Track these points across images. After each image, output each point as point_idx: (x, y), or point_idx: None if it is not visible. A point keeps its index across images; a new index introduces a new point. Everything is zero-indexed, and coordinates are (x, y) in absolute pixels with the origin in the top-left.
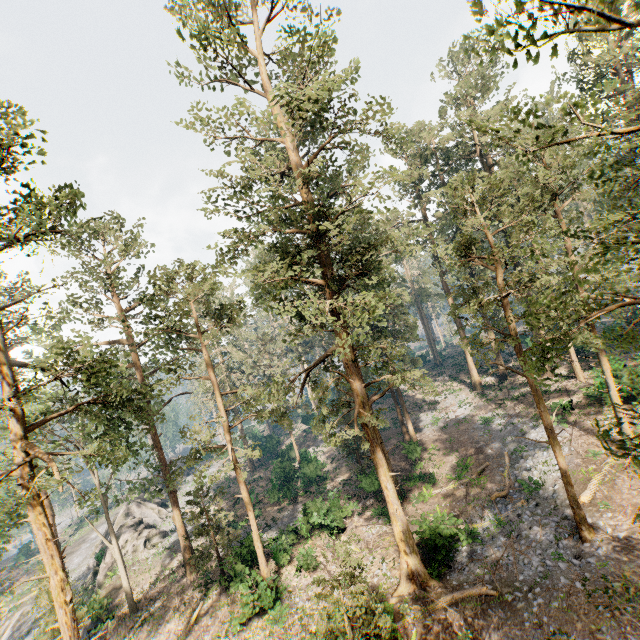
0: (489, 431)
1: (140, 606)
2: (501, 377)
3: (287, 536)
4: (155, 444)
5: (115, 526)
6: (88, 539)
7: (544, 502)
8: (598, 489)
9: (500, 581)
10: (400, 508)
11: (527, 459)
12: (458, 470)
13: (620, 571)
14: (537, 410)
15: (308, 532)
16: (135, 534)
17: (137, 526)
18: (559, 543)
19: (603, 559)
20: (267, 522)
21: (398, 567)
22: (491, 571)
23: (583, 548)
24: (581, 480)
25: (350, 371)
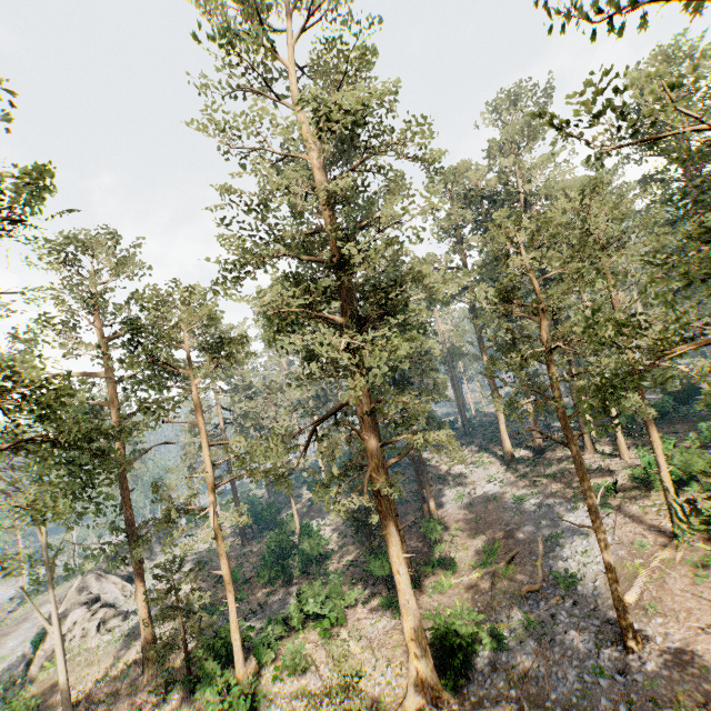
0: (521, 512)
1: (78, 710)
2: (537, 451)
3: (274, 627)
4: (123, 502)
5: (65, 603)
6: (32, 617)
7: (583, 600)
8: (646, 588)
9: (528, 698)
10: (413, 599)
11: (564, 547)
12: (484, 556)
13: (673, 693)
14: (576, 491)
15: (300, 623)
16: (87, 614)
17: (92, 604)
18: (600, 653)
19: (652, 676)
20: (252, 607)
21: (406, 673)
22: (518, 684)
23: (628, 661)
24: (626, 576)
25: (365, 427)
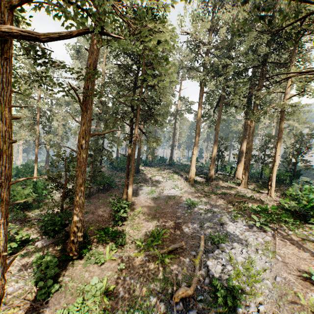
0: (191, 211)
1: None
2: (208, 179)
3: None
4: None
5: None
6: None
7: None
8: None
9: None
10: None
11: (223, 251)
12: (150, 239)
13: None
14: (236, 207)
15: None
16: None
17: None
18: None
19: None
20: None
21: None
22: None
23: None
24: (302, 313)
25: None
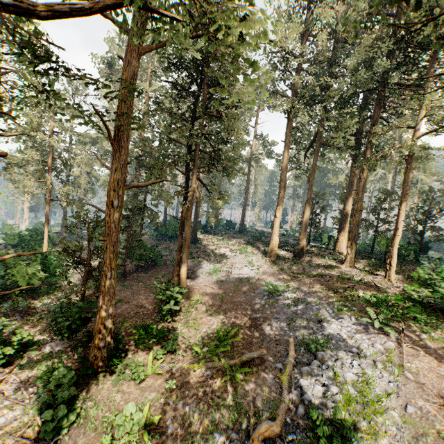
0: (273, 302)
1: None
2: (297, 253)
3: None
4: None
5: None
6: None
7: None
8: None
9: None
10: None
11: (324, 363)
12: (214, 343)
13: None
14: (339, 296)
15: None
16: None
17: None
18: None
19: None
20: None
21: None
22: None
23: None
24: None
25: None
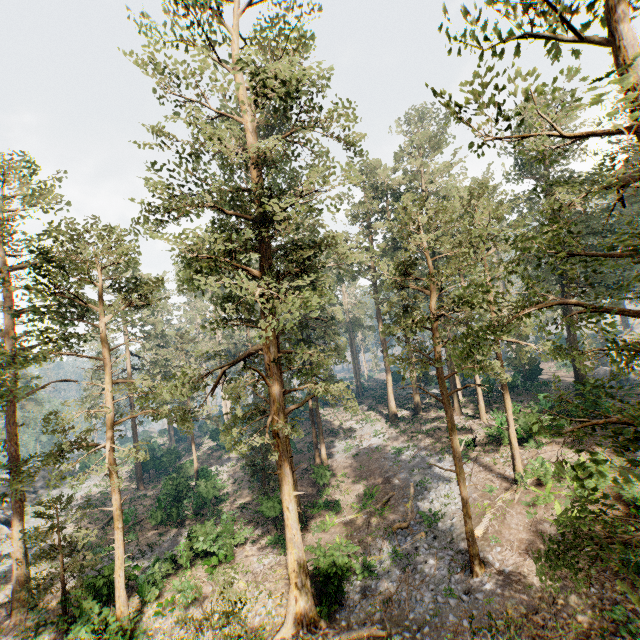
0: (399, 461)
1: None
2: (416, 411)
3: (162, 565)
4: (9, 437)
5: None
6: None
7: (442, 535)
8: (491, 523)
9: (391, 619)
10: (299, 533)
11: (430, 491)
12: (364, 498)
13: (504, 607)
14: (444, 445)
15: (189, 561)
16: None
17: None
18: (451, 578)
19: (490, 595)
20: (141, 548)
21: (285, 604)
22: (383, 608)
23: (473, 583)
24: (477, 514)
25: (271, 373)
